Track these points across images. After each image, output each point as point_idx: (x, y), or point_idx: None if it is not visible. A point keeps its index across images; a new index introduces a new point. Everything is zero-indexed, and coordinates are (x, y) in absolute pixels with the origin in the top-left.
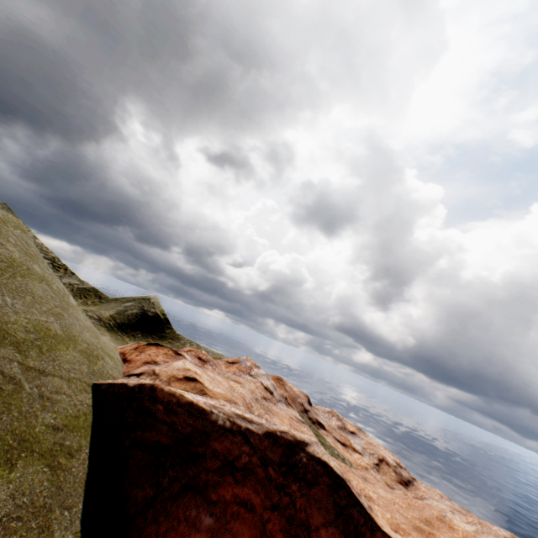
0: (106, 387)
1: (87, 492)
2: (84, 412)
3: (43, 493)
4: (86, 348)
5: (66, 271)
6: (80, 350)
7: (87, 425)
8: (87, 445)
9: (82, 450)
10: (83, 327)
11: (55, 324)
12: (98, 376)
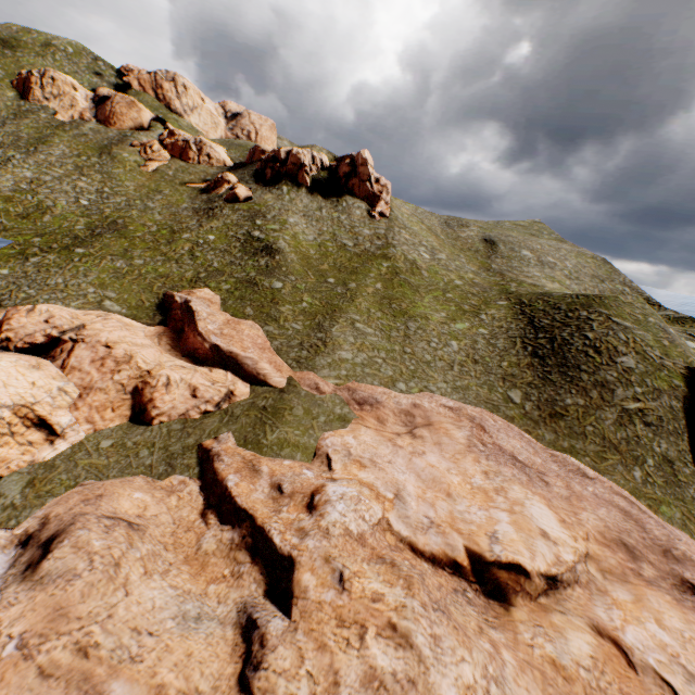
0: (692, 369)
1: (684, 399)
2: (681, 374)
3: (667, 390)
4: (681, 351)
5: (658, 307)
6: (678, 352)
7: (683, 379)
8: (683, 385)
9: (681, 386)
10: (679, 343)
11: (665, 339)
12: (688, 365)
